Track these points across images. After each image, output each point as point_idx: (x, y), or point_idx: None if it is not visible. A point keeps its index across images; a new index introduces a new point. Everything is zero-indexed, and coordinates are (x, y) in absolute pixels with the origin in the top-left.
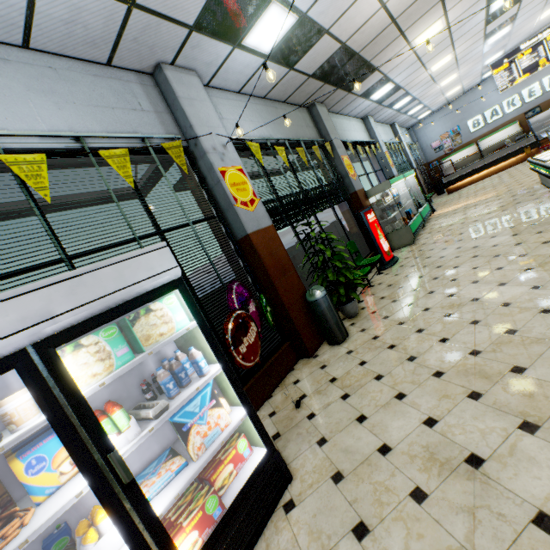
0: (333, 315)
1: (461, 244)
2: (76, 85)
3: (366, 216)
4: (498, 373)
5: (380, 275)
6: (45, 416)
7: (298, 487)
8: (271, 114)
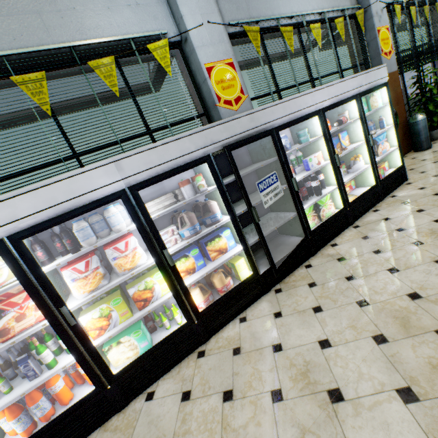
0: (426, 132)
1: None
2: None
3: None
4: None
5: None
6: (359, 117)
7: (412, 181)
8: None
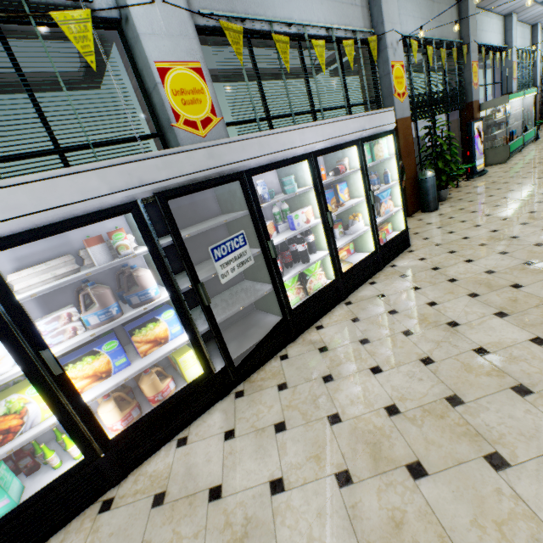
0: (434, 192)
1: None
2: None
3: (475, 127)
4: (541, 218)
5: (467, 181)
6: (360, 167)
7: (414, 248)
8: (427, 9)
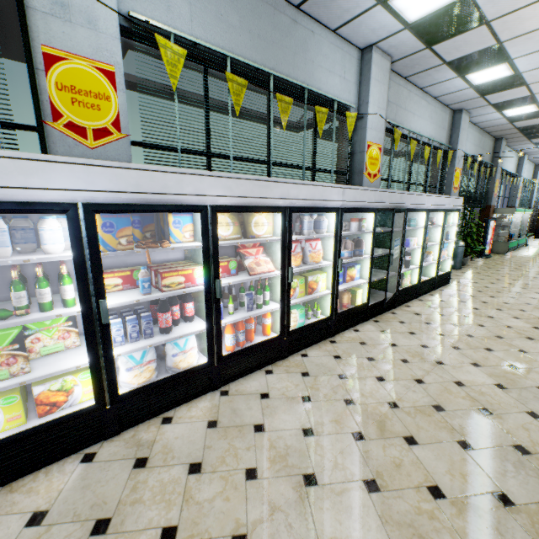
0: (461, 256)
1: (538, 264)
2: (436, 115)
3: (490, 223)
4: (533, 288)
5: (477, 259)
6: (442, 225)
7: (452, 285)
8: (478, 140)
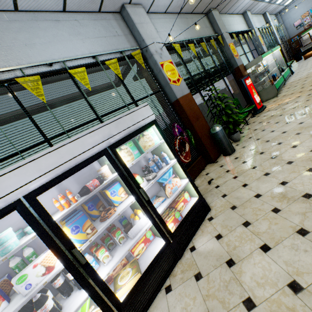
0: (226, 140)
1: (311, 92)
2: (87, 27)
3: (245, 82)
4: None
5: (253, 117)
6: (117, 173)
7: (214, 212)
8: (184, 23)
